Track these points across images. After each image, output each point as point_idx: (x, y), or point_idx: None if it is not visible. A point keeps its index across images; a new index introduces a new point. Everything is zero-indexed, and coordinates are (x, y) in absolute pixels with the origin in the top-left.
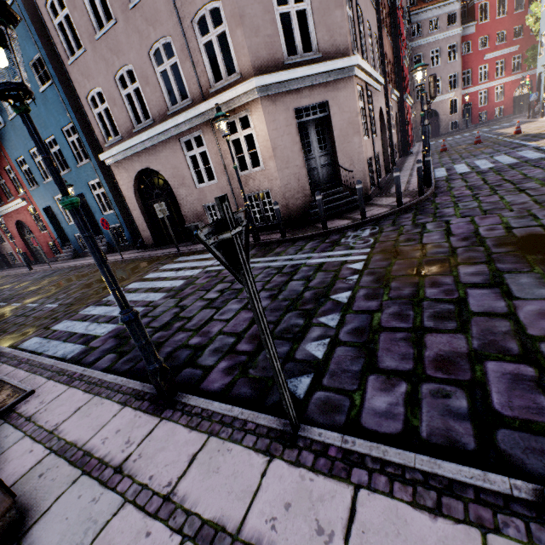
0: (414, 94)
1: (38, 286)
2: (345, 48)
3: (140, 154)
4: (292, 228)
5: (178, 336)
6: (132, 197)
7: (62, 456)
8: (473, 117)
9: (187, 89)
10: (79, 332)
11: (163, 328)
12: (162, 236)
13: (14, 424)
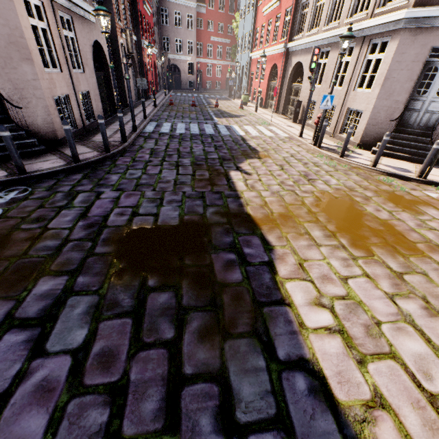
0: (162, 44)
1: None
2: None
3: None
4: None
5: None
6: None
7: None
8: (203, 83)
9: None
10: None
11: None
12: None
13: None
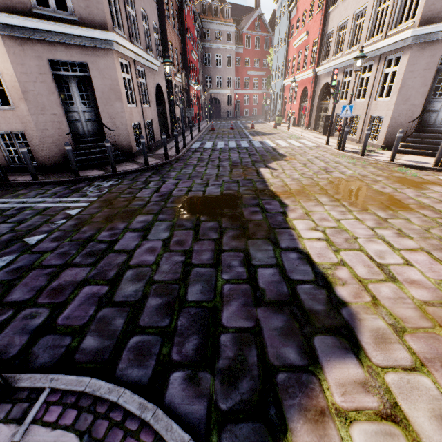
0: (205, 82)
1: None
2: (103, 23)
3: None
4: (52, 172)
5: None
6: None
7: None
8: (241, 111)
9: None
10: None
11: None
12: None
13: None
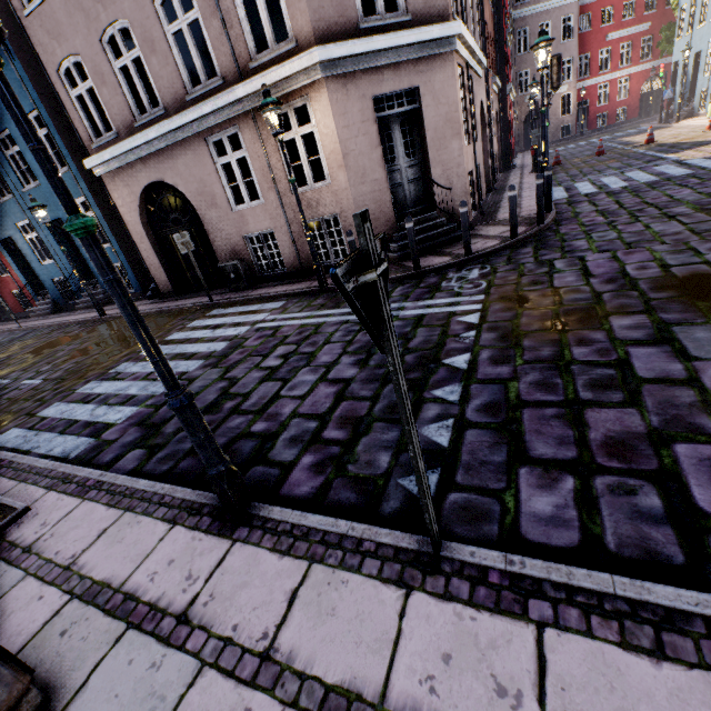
0: (516, 85)
1: (6, 354)
2: (443, 9)
3: (146, 160)
4: None
5: (233, 422)
6: (137, 224)
7: (91, 603)
8: (589, 121)
9: (215, 62)
10: (82, 419)
11: (208, 410)
12: (184, 280)
13: (5, 558)
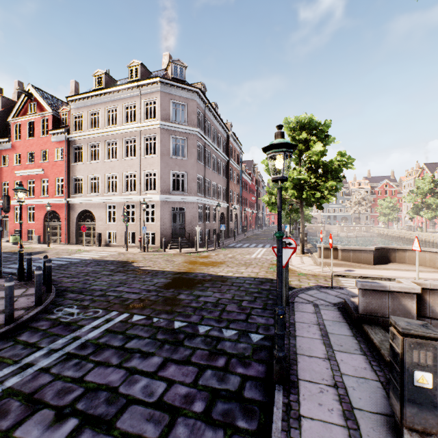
0: None
1: None
2: None
3: None
4: None
5: (181, 433)
6: None
7: None
8: None
9: None
10: None
11: None
12: None
13: None
